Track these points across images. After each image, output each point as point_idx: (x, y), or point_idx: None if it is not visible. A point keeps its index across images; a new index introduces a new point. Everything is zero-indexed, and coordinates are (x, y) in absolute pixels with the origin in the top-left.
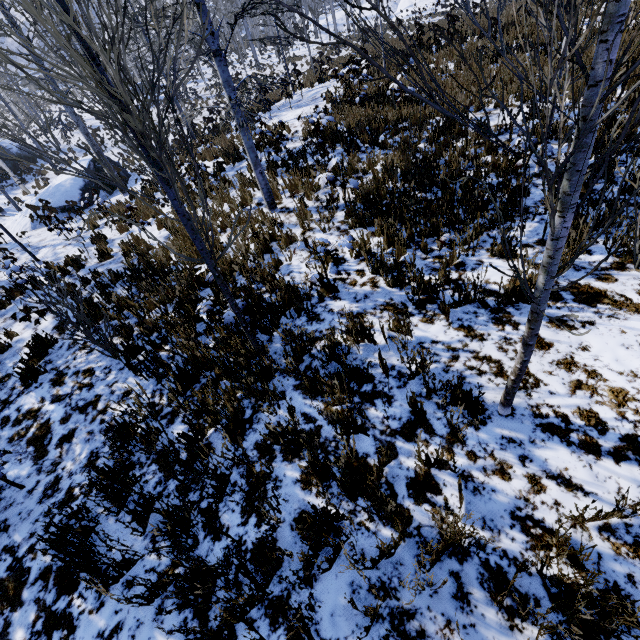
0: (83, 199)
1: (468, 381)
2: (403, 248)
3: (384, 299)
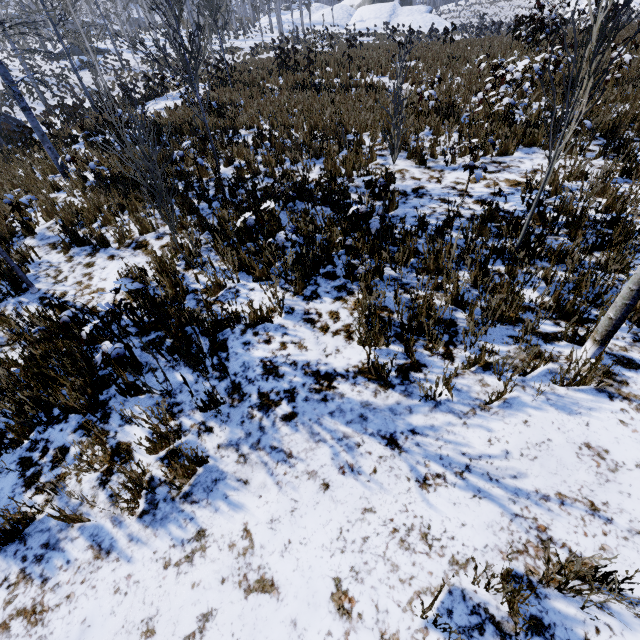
0: None
1: (38, 279)
2: (95, 212)
3: (55, 240)
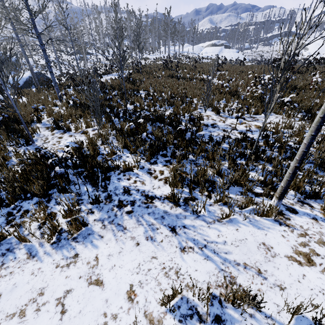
0: (22, 85)
1: (37, 140)
2: (69, 117)
3: (49, 126)
